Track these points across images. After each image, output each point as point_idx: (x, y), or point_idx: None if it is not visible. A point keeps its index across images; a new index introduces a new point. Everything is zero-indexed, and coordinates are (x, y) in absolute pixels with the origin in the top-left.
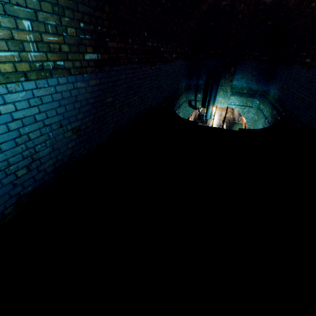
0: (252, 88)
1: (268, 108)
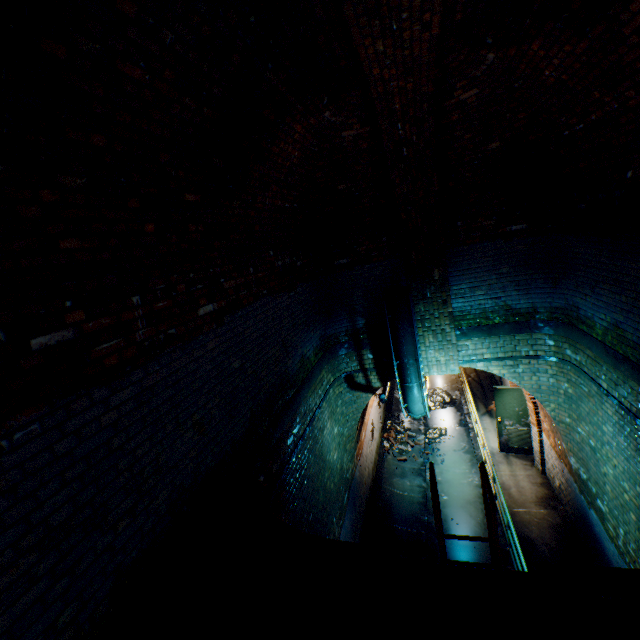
0: (515, 307)
1: (618, 374)
